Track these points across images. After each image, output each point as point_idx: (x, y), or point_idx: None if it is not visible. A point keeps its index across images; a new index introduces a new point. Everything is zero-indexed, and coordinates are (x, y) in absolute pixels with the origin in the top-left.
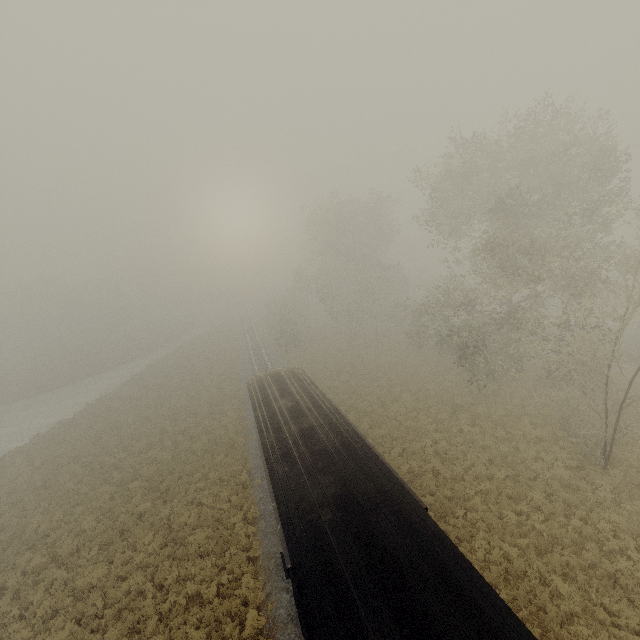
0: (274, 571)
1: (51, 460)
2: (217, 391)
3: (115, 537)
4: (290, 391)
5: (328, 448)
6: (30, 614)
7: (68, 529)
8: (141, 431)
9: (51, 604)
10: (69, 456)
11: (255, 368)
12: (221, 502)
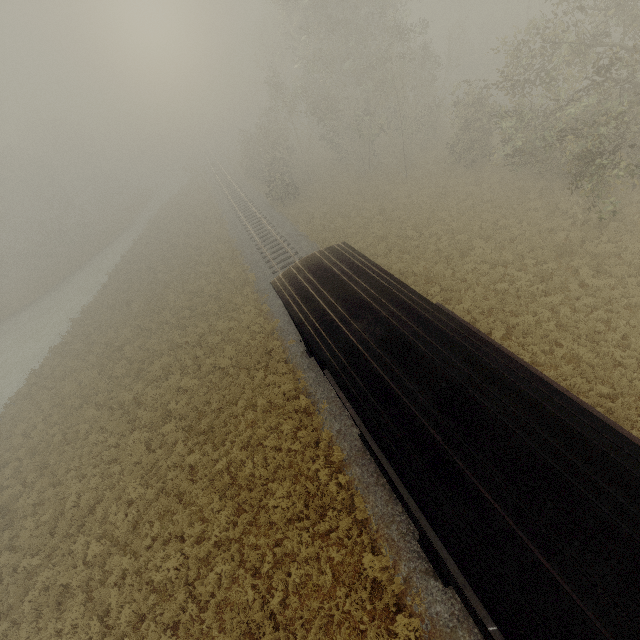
0: (402, 544)
1: (60, 402)
2: (219, 278)
3: (173, 504)
4: (361, 300)
5: (533, 451)
6: (114, 620)
7: (114, 496)
8: (148, 349)
9: (133, 609)
10: (78, 395)
11: (254, 238)
12: (287, 441)
